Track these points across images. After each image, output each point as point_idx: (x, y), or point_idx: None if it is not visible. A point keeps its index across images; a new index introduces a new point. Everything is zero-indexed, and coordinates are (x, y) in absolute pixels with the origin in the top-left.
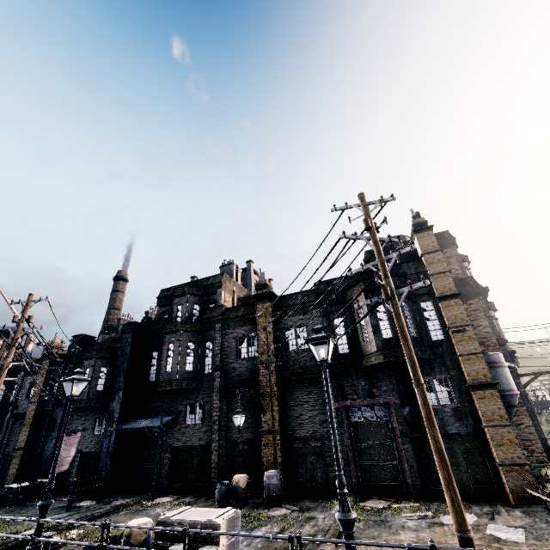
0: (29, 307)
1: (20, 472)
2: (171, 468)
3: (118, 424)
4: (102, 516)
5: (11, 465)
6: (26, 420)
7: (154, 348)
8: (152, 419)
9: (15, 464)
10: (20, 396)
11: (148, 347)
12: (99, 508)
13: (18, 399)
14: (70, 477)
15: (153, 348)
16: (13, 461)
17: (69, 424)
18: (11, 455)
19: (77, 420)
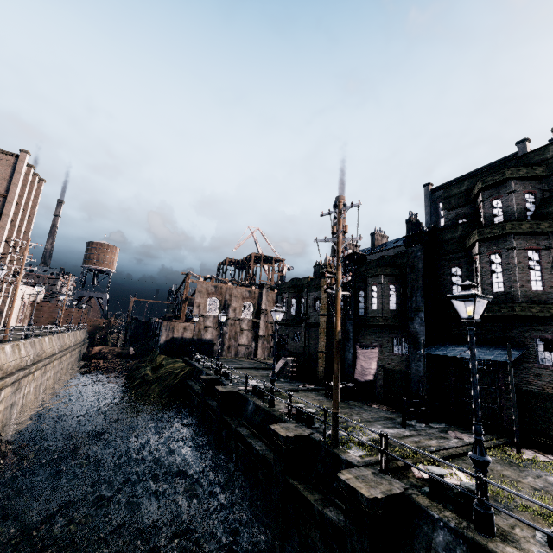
0: (342, 215)
1: (326, 370)
2: (519, 414)
3: (425, 347)
4: (465, 455)
5: (318, 363)
6: (320, 329)
7: (452, 263)
8: (478, 350)
9: (321, 364)
10: (308, 309)
11: (441, 262)
12: (439, 436)
13: (307, 311)
14: (377, 388)
15: (450, 263)
16: (319, 361)
17: (361, 338)
18: (314, 355)
19: (370, 336)
